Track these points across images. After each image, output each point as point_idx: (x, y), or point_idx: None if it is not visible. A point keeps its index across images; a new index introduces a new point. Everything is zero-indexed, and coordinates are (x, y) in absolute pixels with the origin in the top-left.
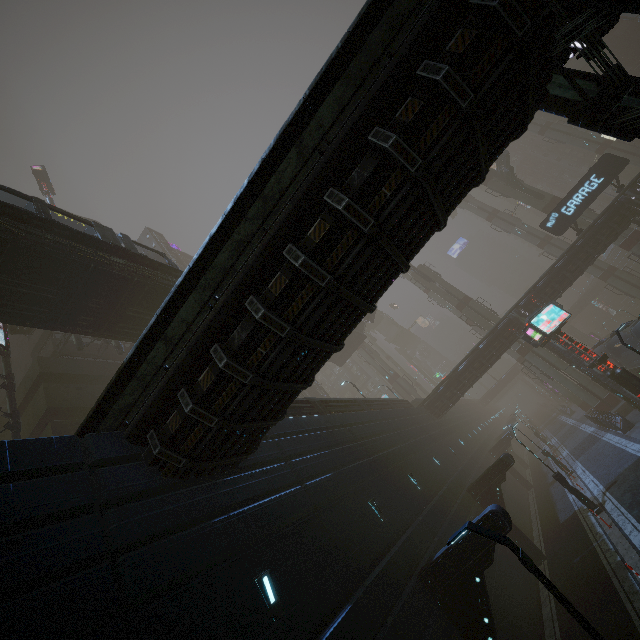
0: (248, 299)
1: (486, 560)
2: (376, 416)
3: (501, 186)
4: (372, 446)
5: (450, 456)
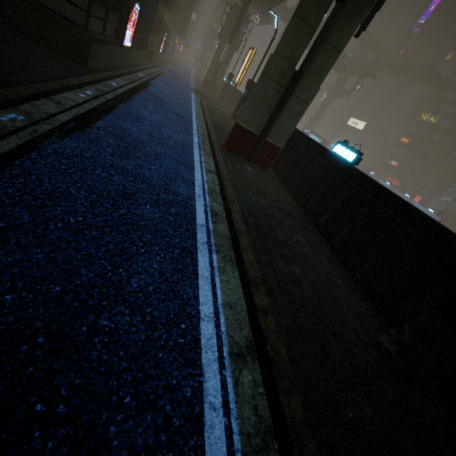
0: None
1: None
2: None
3: (333, 91)
4: None
5: None
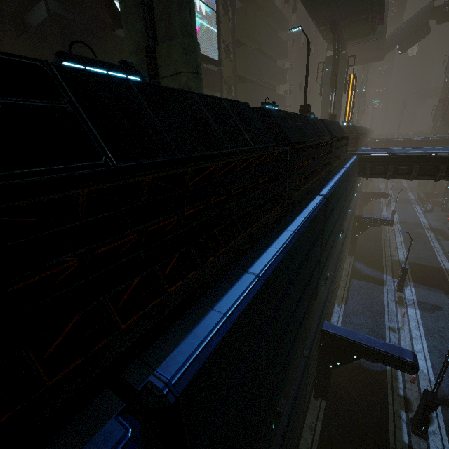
0: (444, 166)
1: (375, 225)
2: None
3: None
4: None
5: None
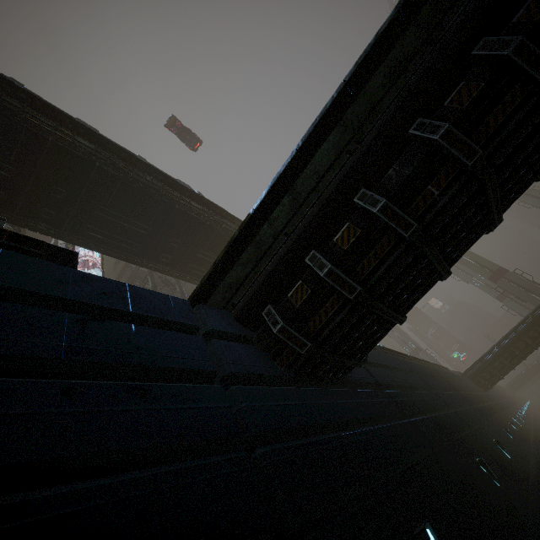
0: (413, 124)
1: None
2: (434, 372)
3: None
4: (447, 399)
5: (516, 433)
